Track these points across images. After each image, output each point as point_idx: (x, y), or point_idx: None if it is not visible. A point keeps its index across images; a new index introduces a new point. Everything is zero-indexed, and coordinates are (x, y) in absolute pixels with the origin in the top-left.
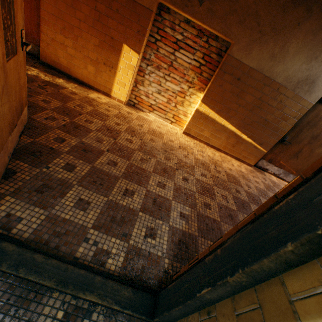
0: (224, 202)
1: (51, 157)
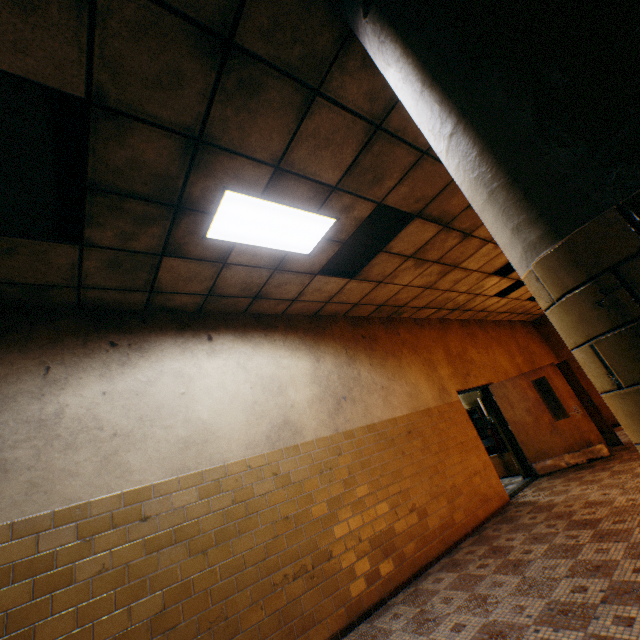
0: (581, 512)
1: (584, 469)
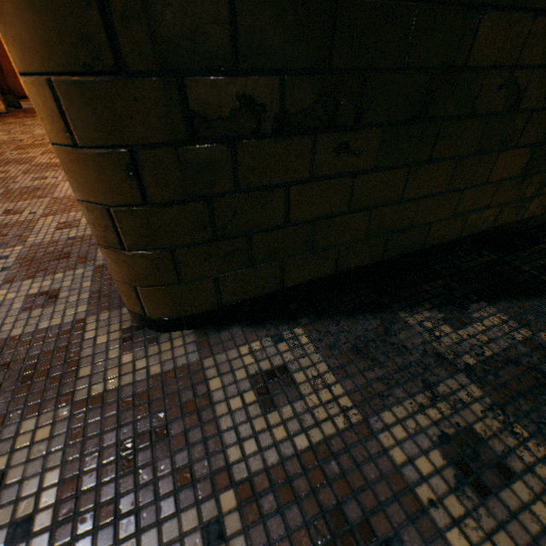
0: None
1: None
